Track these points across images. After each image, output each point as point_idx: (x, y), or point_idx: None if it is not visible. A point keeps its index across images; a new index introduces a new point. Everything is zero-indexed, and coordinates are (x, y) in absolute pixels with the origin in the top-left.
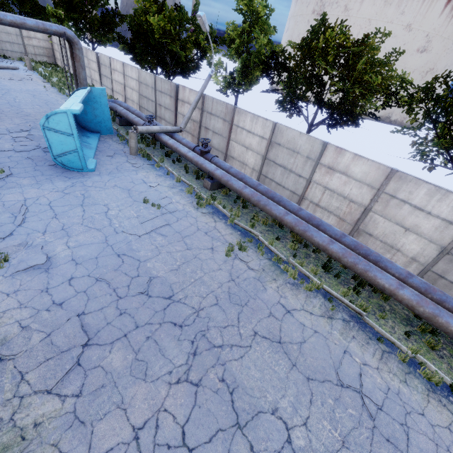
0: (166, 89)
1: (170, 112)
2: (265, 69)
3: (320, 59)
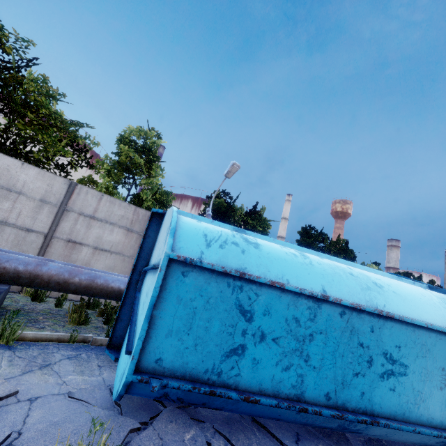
0: (117, 215)
1: (117, 257)
2: (218, 216)
3: (247, 219)
